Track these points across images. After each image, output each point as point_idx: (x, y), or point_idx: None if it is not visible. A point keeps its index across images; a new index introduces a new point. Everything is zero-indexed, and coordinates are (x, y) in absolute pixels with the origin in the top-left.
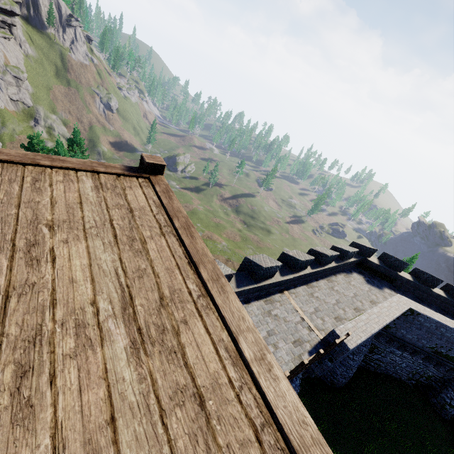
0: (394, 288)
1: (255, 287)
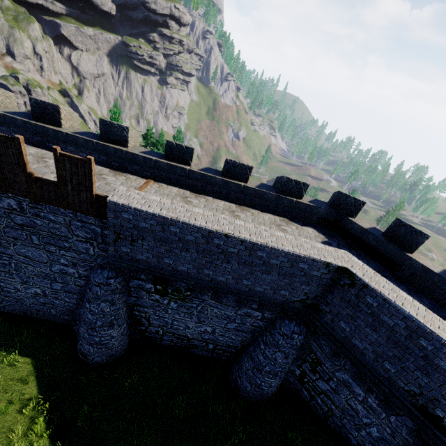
0: (391, 276)
1: (92, 141)
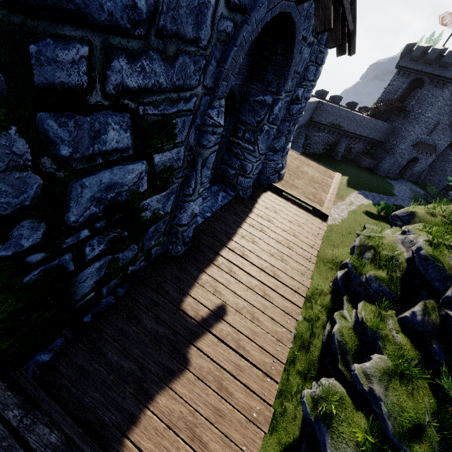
0: None
1: None
